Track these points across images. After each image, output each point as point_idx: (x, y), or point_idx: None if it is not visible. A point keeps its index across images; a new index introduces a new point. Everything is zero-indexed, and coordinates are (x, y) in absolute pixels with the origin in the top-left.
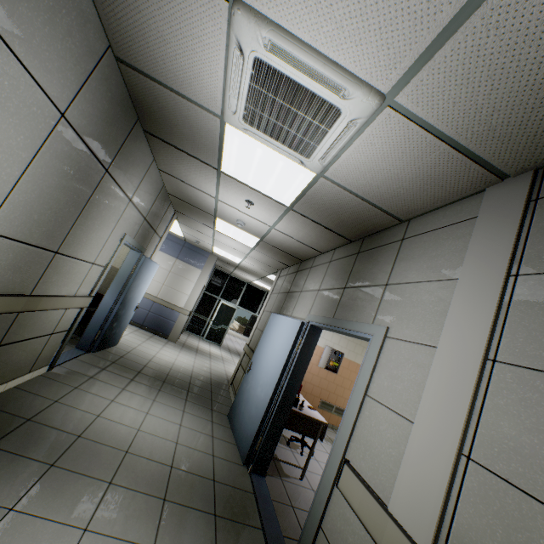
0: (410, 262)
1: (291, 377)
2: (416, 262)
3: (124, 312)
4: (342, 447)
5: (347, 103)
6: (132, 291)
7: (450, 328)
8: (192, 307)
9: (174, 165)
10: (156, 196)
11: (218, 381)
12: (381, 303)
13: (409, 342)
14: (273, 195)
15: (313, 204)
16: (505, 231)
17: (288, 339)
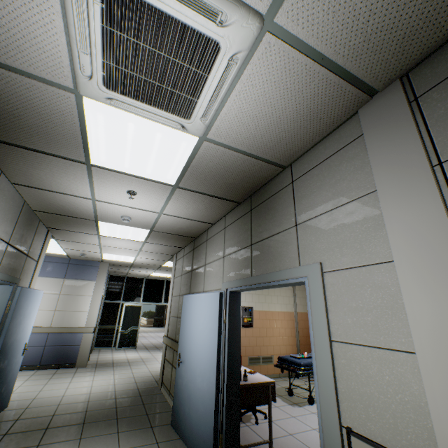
0: (312, 196)
1: (229, 352)
2: (318, 194)
3: (7, 362)
4: (333, 414)
5: (225, 31)
6: (12, 334)
7: (397, 237)
8: (95, 321)
9: (31, 172)
10: (18, 215)
11: (146, 387)
12: (299, 244)
13: (353, 269)
14: (155, 176)
15: (199, 174)
16: (403, 133)
17: (212, 315)
